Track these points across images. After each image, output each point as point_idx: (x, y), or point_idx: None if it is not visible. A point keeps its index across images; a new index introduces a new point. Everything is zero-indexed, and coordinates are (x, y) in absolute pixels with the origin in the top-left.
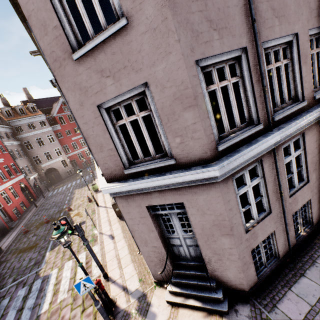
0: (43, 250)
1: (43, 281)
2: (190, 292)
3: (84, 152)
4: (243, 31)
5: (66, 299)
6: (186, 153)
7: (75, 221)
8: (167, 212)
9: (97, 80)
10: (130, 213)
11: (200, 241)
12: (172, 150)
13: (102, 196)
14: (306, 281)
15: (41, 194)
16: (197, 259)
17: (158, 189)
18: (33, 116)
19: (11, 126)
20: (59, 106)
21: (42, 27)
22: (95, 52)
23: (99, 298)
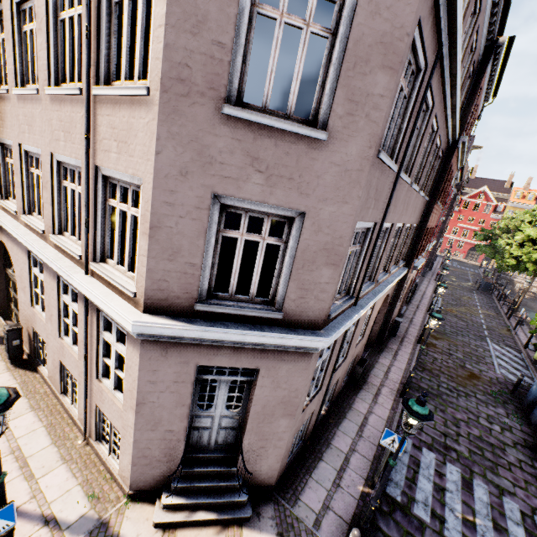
0: None
1: None
2: (202, 500)
3: None
4: (381, 208)
5: None
6: (300, 311)
7: None
8: (224, 378)
9: (240, 163)
10: (158, 371)
11: (251, 423)
12: (287, 301)
13: None
14: (324, 465)
15: None
16: (222, 448)
17: (237, 345)
18: None
19: None
20: None
21: (194, 18)
22: (263, 130)
23: None
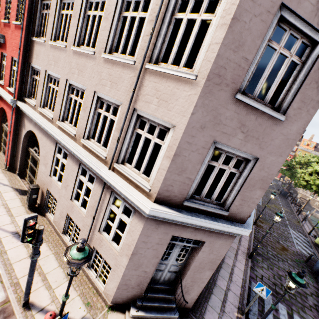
0: None
1: None
2: (154, 314)
3: None
4: None
5: None
6: (237, 212)
7: None
8: (182, 244)
9: (234, 126)
10: (150, 236)
11: (190, 271)
12: (232, 206)
13: None
14: (214, 297)
15: None
16: (165, 283)
17: (199, 227)
18: None
19: None
20: None
21: (237, 43)
22: (252, 110)
23: None
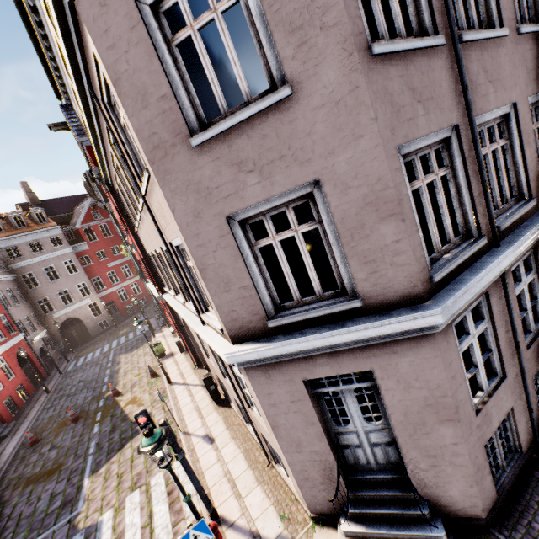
0: (77, 476)
1: (86, 538)
2: (384, 530)
3: (130, 287)
4: (452, 103)
5: None
6: (380, 289)
7: (130, 415)
8: (339, 389)
9: (230, 177)
10: (272, 394)
11: (400, 436)
12: (357, 284)
13: (175, 364)
14: None
15: (54, 368)
16: (388, 468)
17: (328, 351)
18: (40, 230)
19: None
20: (86, 211)
21: (139, 97)
22: (230, 134)
23: None
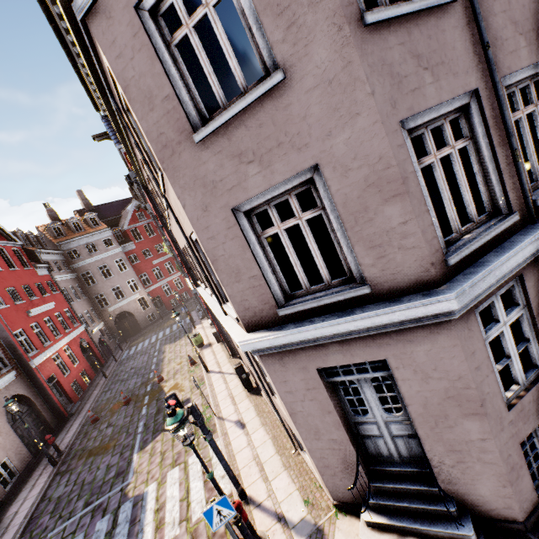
0: (128, 451)
1: (135, 506)
2: (407, 524)
3: (173, 282)
4: (469, 65)
5: (179, 538)
6: (389, 274)
7: None
8: (354, 378)
9: (232, 169)
10: (287, 382)
11: (420, 428)
12: (364, 270)
13: (212, 354)
14: None
15: (111, 356)
16: (412, 462)
17: (339, 339)
18: (94, 233)
19: (62, 250)
20: (132, 213)
21: (146, 100)
22: (229, 127)
23: (242, 535)
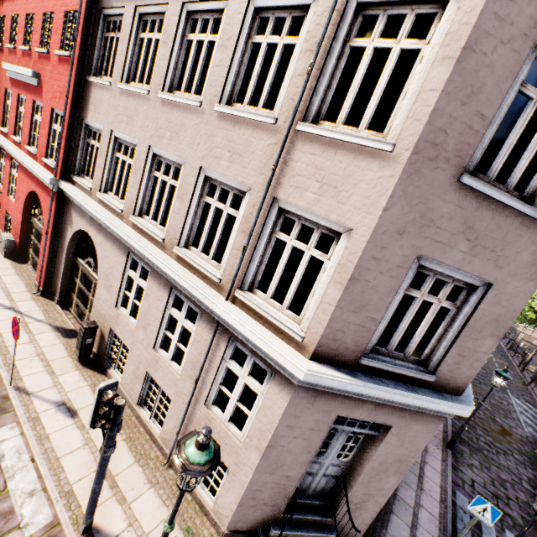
0: None
1: None
2: None
3: None
4: None
5: None
6: (450, 376)
7: None
8: (352, 430)
9: (454, 229)
10: (299, 417)
11: (363, 477)
12: (442, 365)
13: None
14: (396, 518)
15: None
16: (317, 495)
17: (383, 402)
18: None
19: None
20: None
21: (469, 89)
22: (486, 202)
23: None
